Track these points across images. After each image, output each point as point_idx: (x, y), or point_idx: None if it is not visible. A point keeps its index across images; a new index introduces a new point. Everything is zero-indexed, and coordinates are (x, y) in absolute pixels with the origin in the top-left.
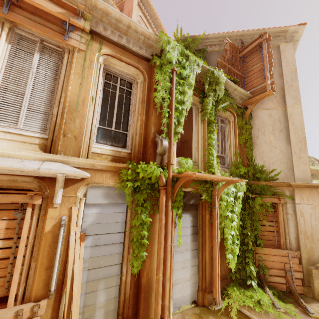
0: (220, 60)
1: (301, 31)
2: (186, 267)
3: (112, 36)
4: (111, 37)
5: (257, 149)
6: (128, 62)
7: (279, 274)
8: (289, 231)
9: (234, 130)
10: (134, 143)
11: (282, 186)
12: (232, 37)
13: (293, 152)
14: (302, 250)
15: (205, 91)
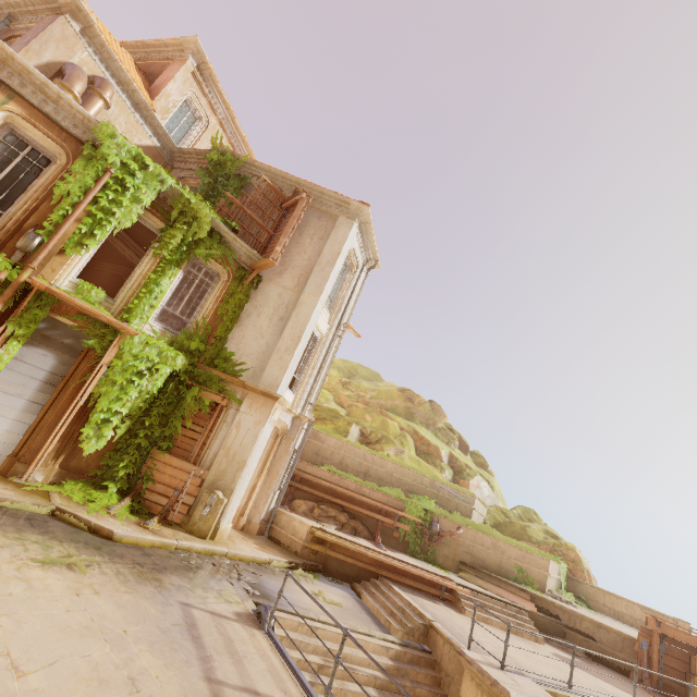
0: (231, 195)
1: (367, 212)
2: (4, 416)
3: (32, 97)
4: (30, 98)
5: (240, 330)
6: (47, 134)
7: (166, 493)
8: (214, 443)
9: (219, 293)
10: (1, 226)
11: (238, 384)
12: (286, 179)
13: (278, 349)
14: (212, 470)
15: (171, 219)
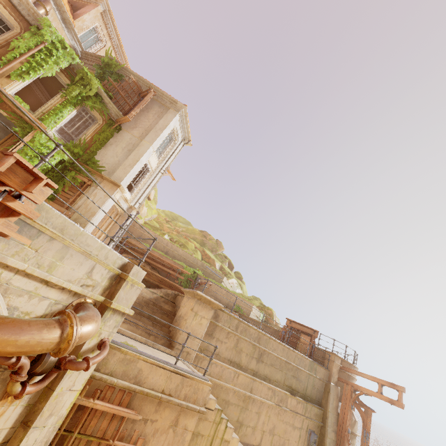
0: (111, 79)
1: (185, 109)
2: None
3: None
4: None
5: (105, 151)
6: (11, 14)
7: None
8: (80, 201)
9: (96, 129)
10: None
11: (99, 176)
12: (144, 82)
13: (124, 164)
14: (76, 213)
15: (75, 80)
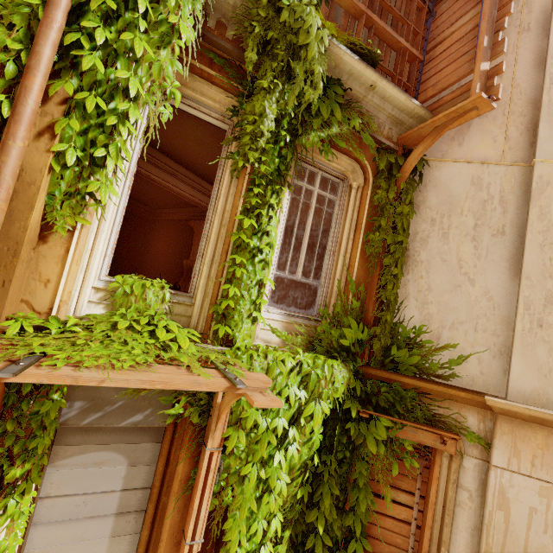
0: None
1: None
2: None
3: None
4: None
5: (417, 277)
6: None
7: None
8: (454, 538)
9: (357, 213)
10: None
11: (463, 401)
12: None
13: (524, 303)
14: None
15: (247, 72)
